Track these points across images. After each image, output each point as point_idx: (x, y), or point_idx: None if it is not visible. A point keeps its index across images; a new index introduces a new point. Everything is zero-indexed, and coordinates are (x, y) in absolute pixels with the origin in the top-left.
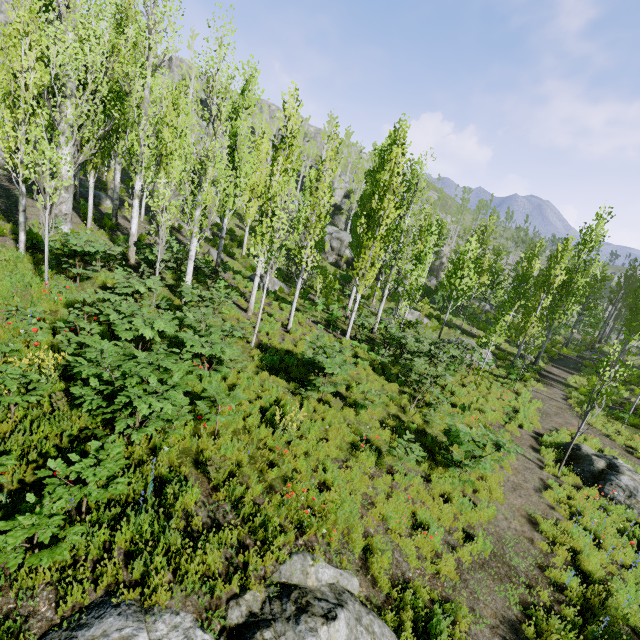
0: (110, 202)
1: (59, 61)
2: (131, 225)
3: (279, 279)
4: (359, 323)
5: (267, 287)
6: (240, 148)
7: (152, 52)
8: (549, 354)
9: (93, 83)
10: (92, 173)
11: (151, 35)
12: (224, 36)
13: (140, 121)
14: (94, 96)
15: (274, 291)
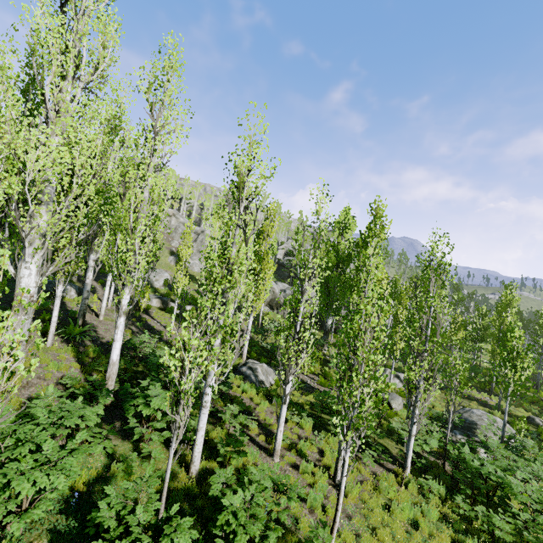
0: (74, 292)
1: (38, 166)
2: (112, 350)
3: (263, 359)
4: (418, 449)
5: (263, 382)
6: (232, 237)
7: (157, 153)
8: (539, 405)
9: (78, 186)
10: (61, 279)
11: (158, 136)
12: (254, 134)
13: (137, 226)
14: (77, 200)
15: (274, 389)
